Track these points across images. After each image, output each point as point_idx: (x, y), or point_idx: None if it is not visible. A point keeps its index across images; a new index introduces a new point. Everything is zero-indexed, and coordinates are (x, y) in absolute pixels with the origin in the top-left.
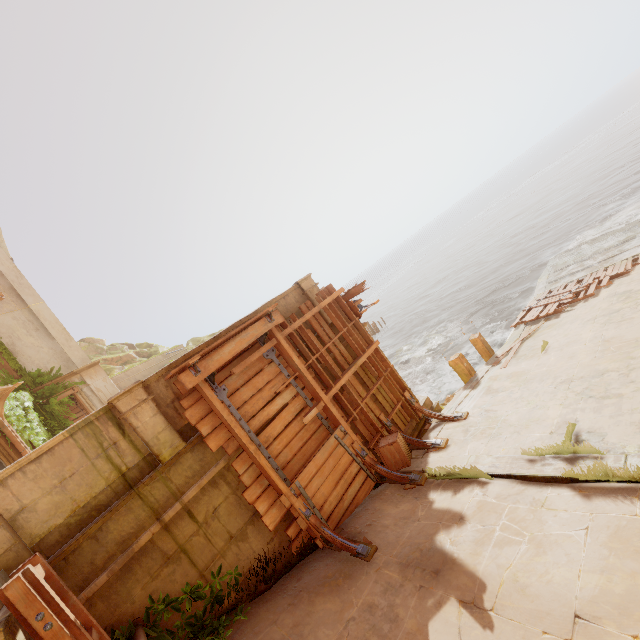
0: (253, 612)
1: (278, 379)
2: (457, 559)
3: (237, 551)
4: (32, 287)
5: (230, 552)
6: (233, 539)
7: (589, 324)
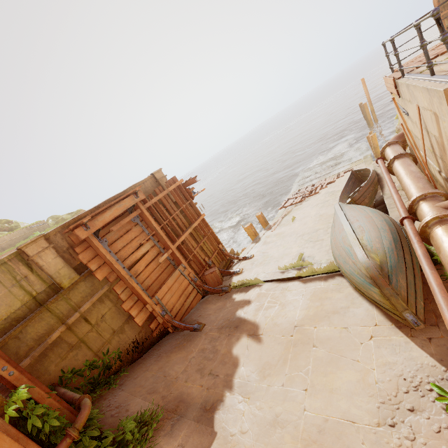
0: (132, 370)
1: (142, 235)
2: (247, 319)
3: (118, 339)
4: None
5: (114, 340)
6: (115, 333)
7: (315, 207)
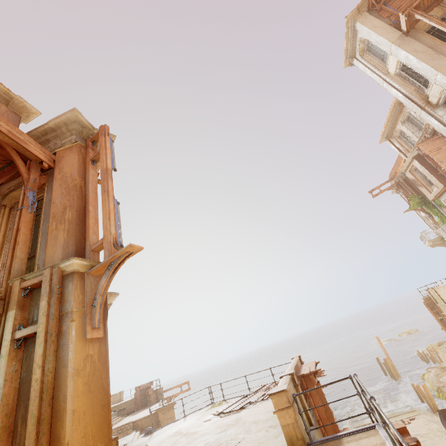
0: None
1: None
2: None
3: None
4: None
5: None
6: None
7: None
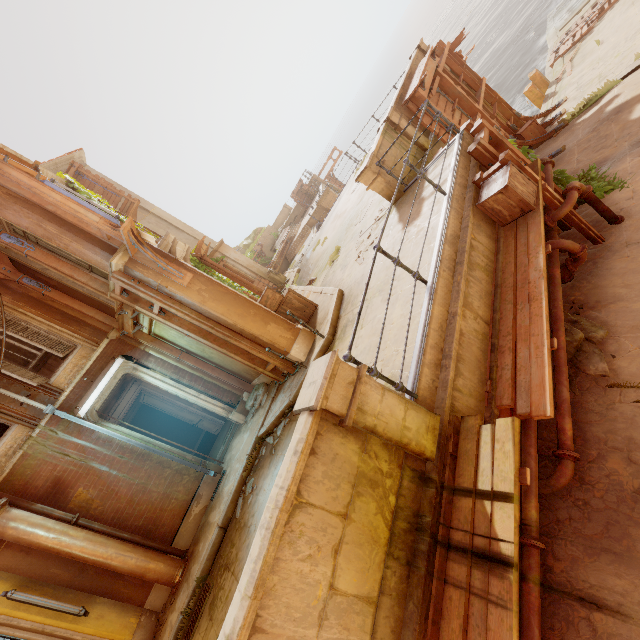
0: None
1: (448, 105)
2: (628, 100)
3: None
4: (141, 198)
5: None
6: None
7: (630, 8)
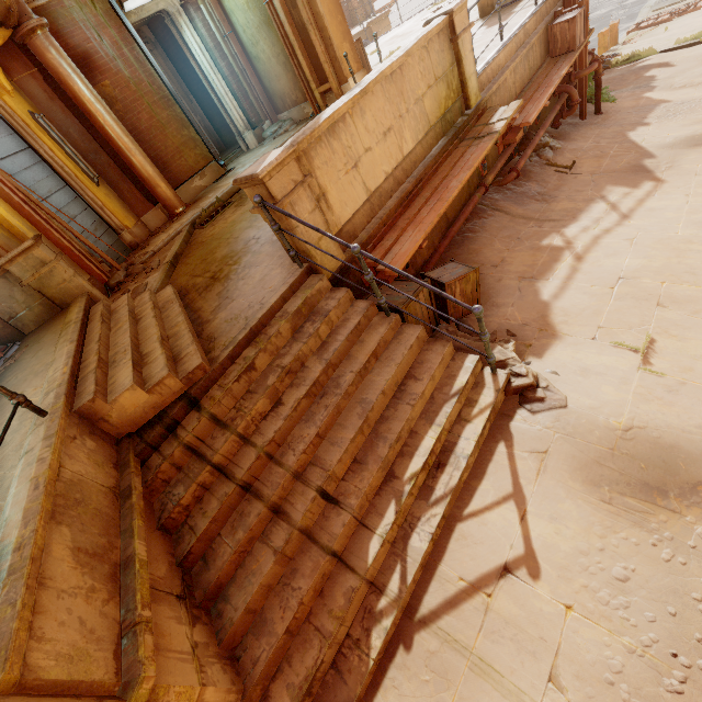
0: None
1: None
2: (652, 64)
3: None
4: None
5: None
6: None
7: (700, 17)
